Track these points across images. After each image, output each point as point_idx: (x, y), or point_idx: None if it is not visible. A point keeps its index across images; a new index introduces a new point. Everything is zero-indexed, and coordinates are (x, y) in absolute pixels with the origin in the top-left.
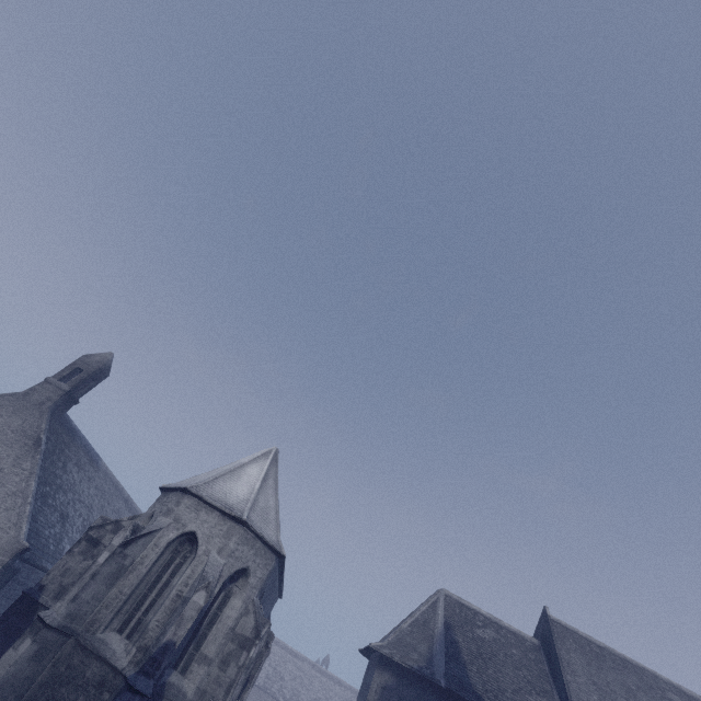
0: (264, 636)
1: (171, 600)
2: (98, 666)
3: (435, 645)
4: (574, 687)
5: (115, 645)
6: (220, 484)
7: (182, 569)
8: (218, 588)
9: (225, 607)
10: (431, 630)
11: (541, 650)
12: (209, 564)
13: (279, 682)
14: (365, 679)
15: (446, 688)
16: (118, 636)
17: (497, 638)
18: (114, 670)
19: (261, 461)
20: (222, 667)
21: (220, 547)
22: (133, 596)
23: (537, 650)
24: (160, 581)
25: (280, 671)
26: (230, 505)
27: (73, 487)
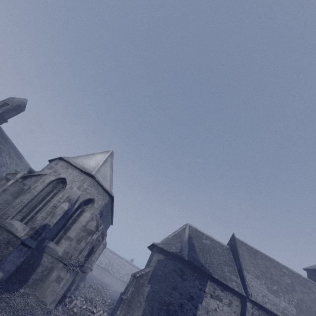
0: (100, 230)
1: (50, 208)
2: (6, 234)
3: (183, 244)
4: (244, 264)
5: (17, 226)
6: (81, 159)
7: (57, 194)
8: (77, 205)
9: (80, 216)
10: (182, 238)
11: (230, 250)
12: (72, 192)
13: (111, 266)
14: (149, 258)
15: (188, 260)
16: (20, 223)
17: (211, 244)
18: (16, 237)
19: (103, 154)
20: (78, 242)
21: (79, 186)
22: (29, 204)
23: (228, 250)
24: (45, 199)
25: (112, 262)
26: (85, 168)
27: (6, 165)
